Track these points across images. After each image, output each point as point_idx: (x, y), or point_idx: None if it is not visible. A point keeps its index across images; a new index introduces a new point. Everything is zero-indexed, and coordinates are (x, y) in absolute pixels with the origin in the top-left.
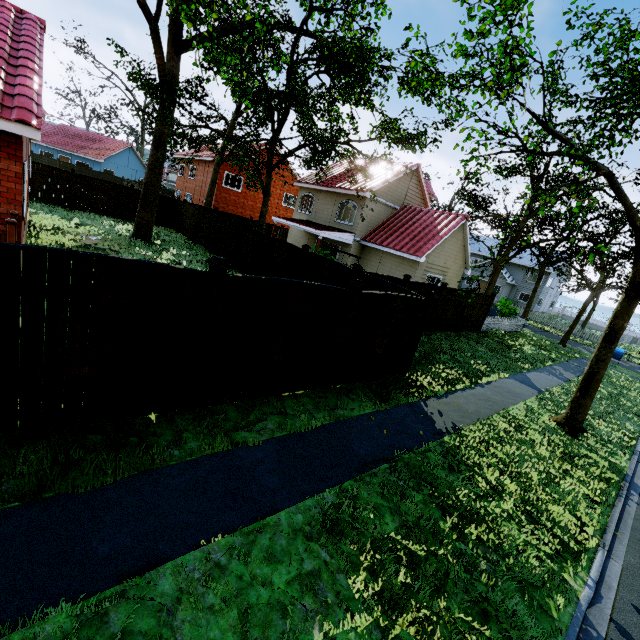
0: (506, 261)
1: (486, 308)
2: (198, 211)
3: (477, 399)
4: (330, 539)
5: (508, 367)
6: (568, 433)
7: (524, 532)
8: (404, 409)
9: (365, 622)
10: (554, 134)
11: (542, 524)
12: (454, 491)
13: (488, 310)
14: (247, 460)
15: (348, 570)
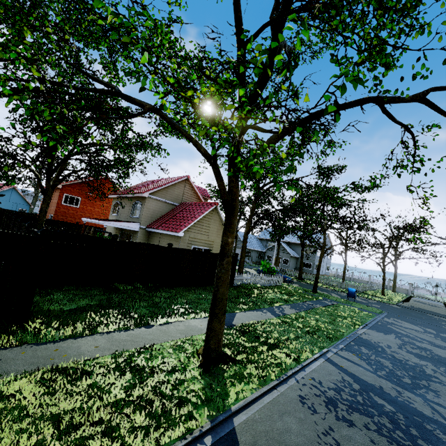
0: (249, 231)
1: (232, 266)
2: (5, 215)
3: (111, 340)
4: None
5: None
6: (201, 365)
7: None
8: None
9: None
10: (97, 80)
11: None
12: None
13: (235, 267)
14: None
15: None
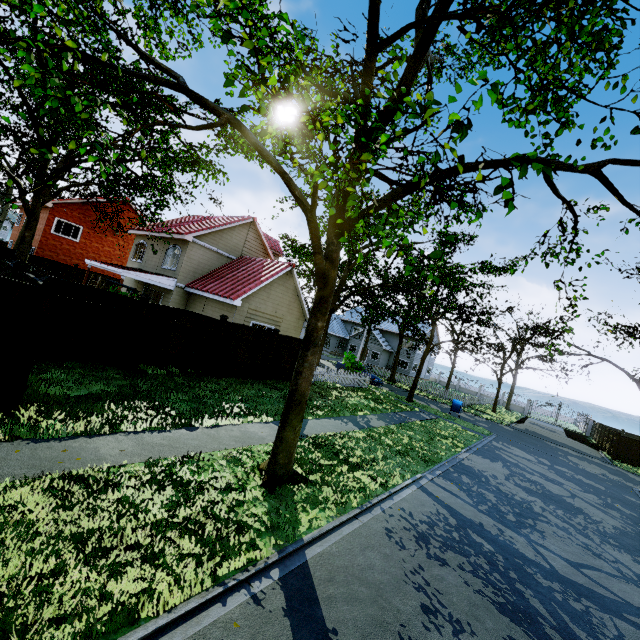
0: (334, 309)
1: None
2: None
3: (141, 443)
4: None
5: None
6: (264, 484)
7: None
8: None
9: None
10: (151, 61)
11: None
12: None
13: None
14: None
15: None
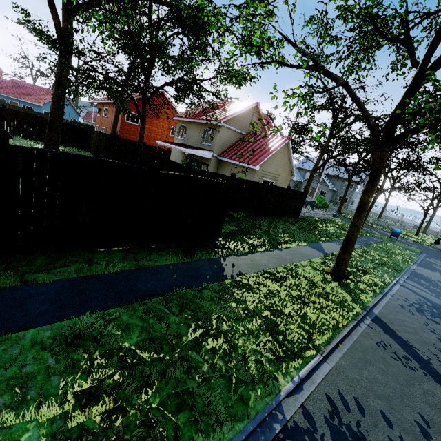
0: (317, 169)
1: (302, 201)
2: (99, 135)
3: (271, 257)
4: (62, 349)
5: (309, 239)
6: (334, 279)
7: (258, 344)
8: (203, 262)
9: (51, 413)
10: (302, 53)
11: (276, 338)
12: (210, 315)
13: (303, 202)
14: (28, 293)
15: (63, 372)
